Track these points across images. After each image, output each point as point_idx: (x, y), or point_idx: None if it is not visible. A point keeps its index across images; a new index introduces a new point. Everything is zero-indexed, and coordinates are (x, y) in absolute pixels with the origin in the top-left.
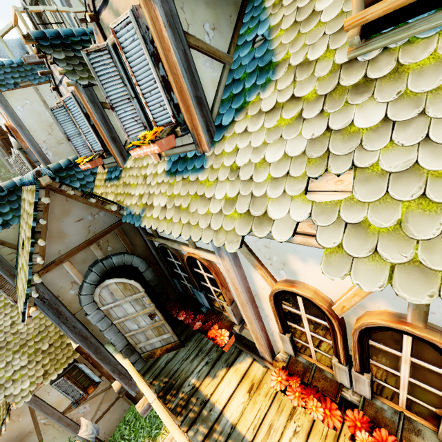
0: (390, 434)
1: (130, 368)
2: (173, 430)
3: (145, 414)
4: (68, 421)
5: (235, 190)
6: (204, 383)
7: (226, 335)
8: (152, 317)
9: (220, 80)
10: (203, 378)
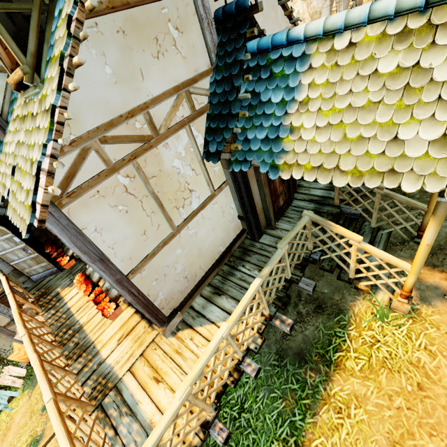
0: (106, 294)
1: (4, 280)
2: (12, 305)
3: (29, 310)
4: (10, 332)
5: (4, 168)
6: (64, 290)
7: (67, 259)
8: (27, 251)
9: (6, 87)
10: (65, 288)
